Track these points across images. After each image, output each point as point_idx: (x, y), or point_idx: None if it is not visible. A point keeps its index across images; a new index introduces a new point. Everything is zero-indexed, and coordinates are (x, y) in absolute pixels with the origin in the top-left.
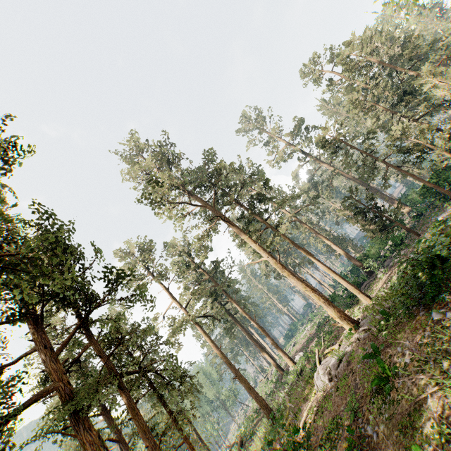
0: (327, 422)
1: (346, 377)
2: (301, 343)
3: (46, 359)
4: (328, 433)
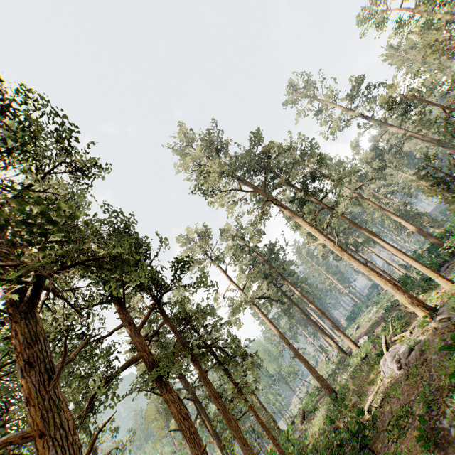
0: (395, 409)
1: (418, 367)
2: (365, 326)
3: (132, 332)
4: (395, 419)
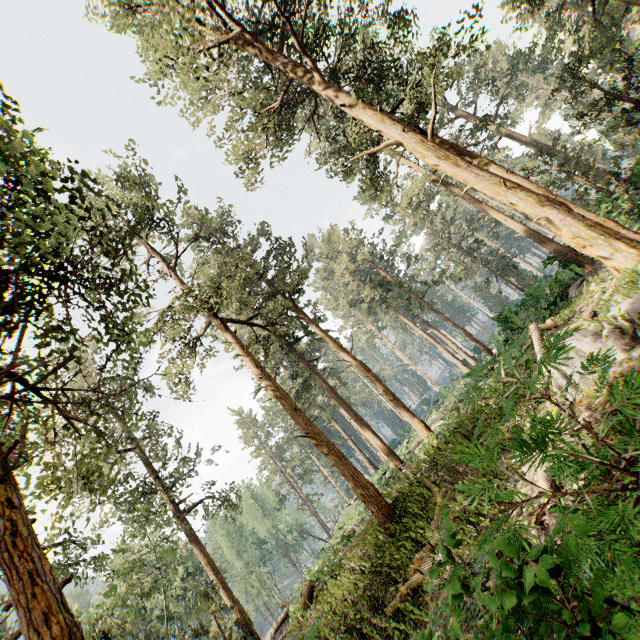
0: None
1: None
2: None
3: None
4: None
